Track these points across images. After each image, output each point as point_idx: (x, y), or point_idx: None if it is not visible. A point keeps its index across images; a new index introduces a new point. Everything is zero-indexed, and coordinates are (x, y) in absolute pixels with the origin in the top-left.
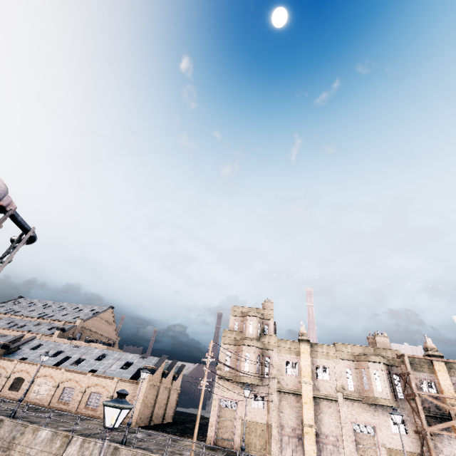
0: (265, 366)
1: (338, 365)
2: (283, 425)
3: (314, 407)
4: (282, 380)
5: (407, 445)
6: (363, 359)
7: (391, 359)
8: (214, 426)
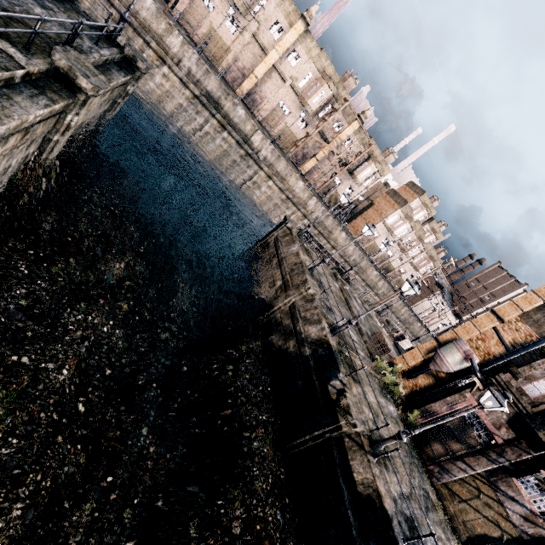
0: (258, 4)
1: (309, 65)
2: (239, 59)
3: (268, 71)
4: (262, 31)
5: (297, 133)
6: (326, 79)
7: (340, 97)
8: (185, 5)
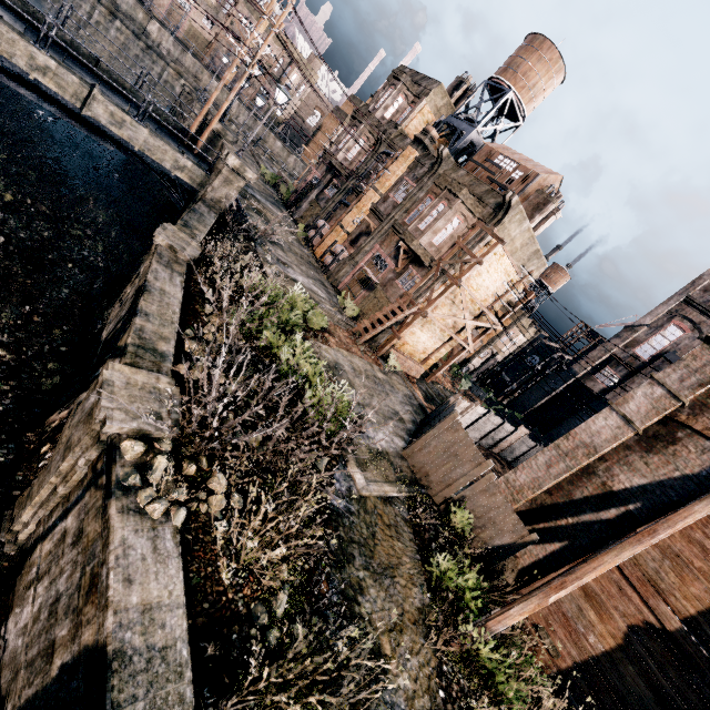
0: None
1: None
2: None
3: None
4: None
5: (206, 34)
6: None
7: None
8: None
